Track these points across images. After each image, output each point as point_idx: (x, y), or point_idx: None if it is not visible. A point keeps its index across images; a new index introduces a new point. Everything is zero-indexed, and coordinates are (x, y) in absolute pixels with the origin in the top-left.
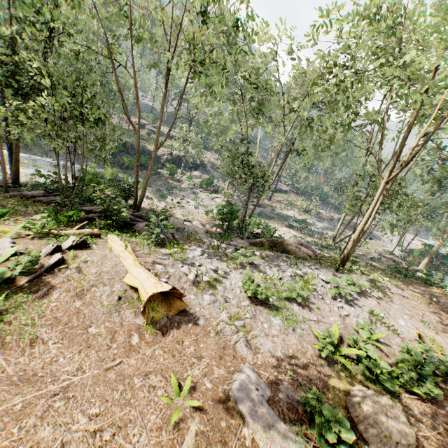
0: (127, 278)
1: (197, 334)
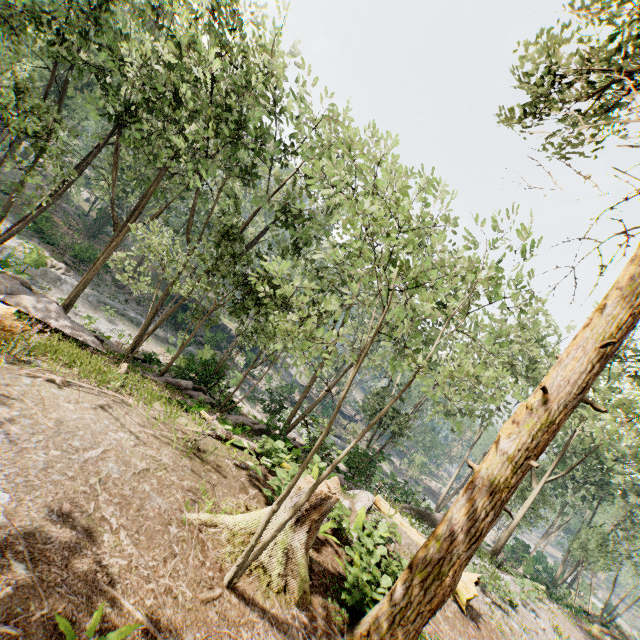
0: None
1: (492, 630)
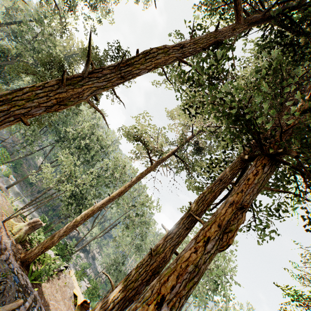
0: (75, 290)
1: None
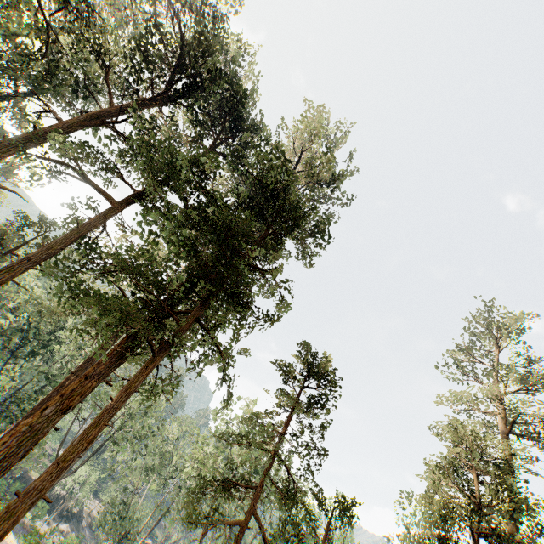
0: None
1: None
